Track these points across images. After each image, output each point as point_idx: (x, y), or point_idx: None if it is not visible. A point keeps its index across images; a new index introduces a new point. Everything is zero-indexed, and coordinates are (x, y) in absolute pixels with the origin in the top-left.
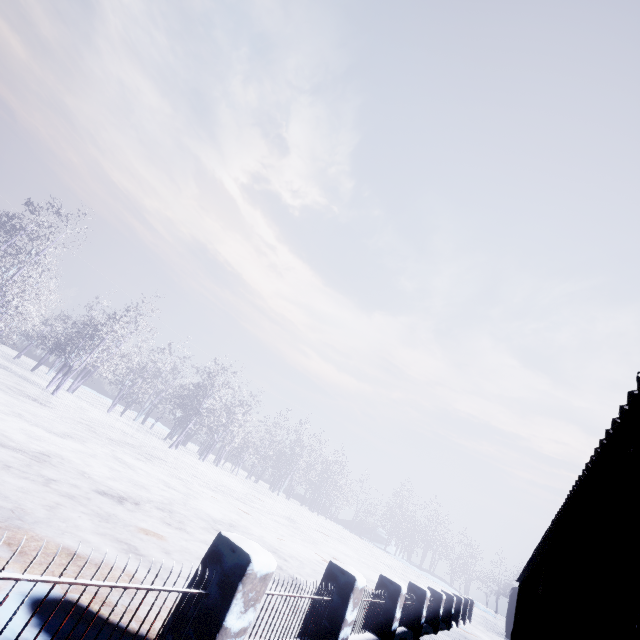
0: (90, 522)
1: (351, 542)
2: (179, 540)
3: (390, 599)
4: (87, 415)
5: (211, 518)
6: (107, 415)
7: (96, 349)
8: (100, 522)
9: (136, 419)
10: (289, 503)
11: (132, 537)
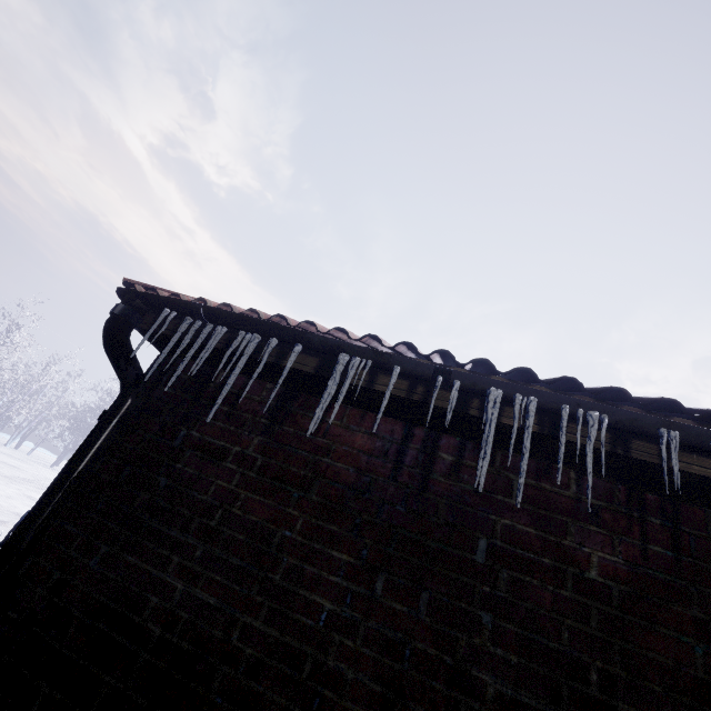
0: None
1: None
2: None
3: None
4: None
5: None
6: None
7: None
8: None
9: (8, 444)
10: None
11: None
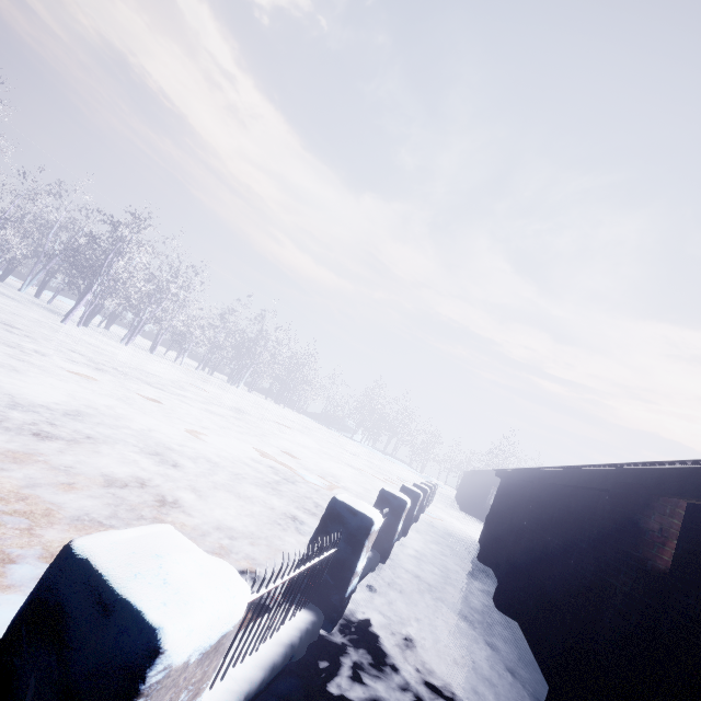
0: None
1: (316, 433)
2: None
3: (348, 543)
4: None
5: (17, 401)
6: None
7: None
8: None
9: (22, 289)
10: (250, 396)
11: None
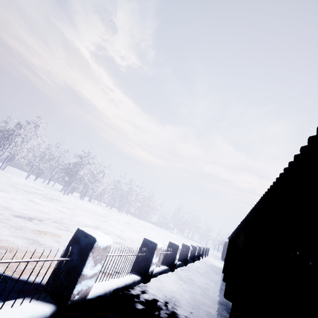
0: (8, 231)
1: (157, 230)
2: (66, 236)
3: (174, 251)
4: (12, 180)
5: (85, 225)
6: (25, 180)
7: (11, 144)
8: (15, 230)
9: (43, 182)
10: (127, 216)
11: (36, 236)
